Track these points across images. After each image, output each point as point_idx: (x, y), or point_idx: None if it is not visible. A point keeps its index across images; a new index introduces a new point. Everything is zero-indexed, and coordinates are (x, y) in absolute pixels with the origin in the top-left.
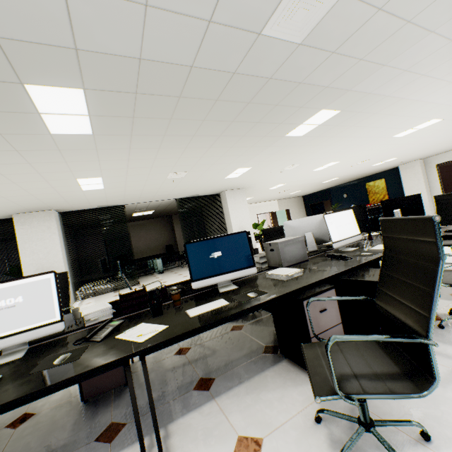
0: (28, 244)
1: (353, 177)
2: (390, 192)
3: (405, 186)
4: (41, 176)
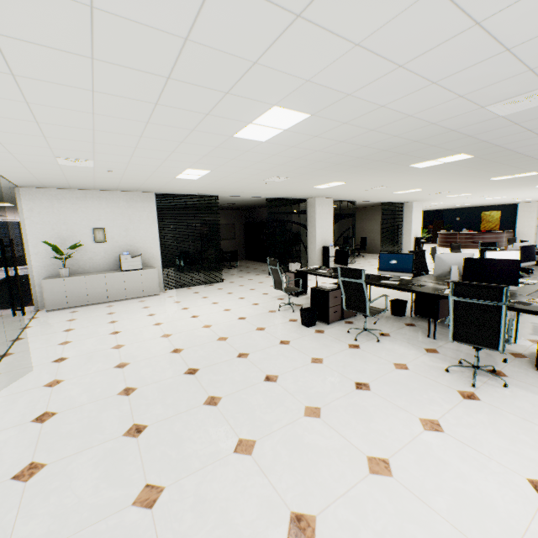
0: (320, 221)
1: (477, 205)
2: (502, 223)
3: (518, 221)
4: (418, 187)
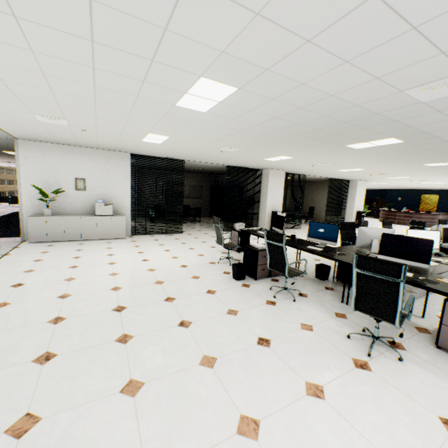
0: (271, 189)
1: (418, 188)
2: (439, 206)
3: None
4: (359, 167)
